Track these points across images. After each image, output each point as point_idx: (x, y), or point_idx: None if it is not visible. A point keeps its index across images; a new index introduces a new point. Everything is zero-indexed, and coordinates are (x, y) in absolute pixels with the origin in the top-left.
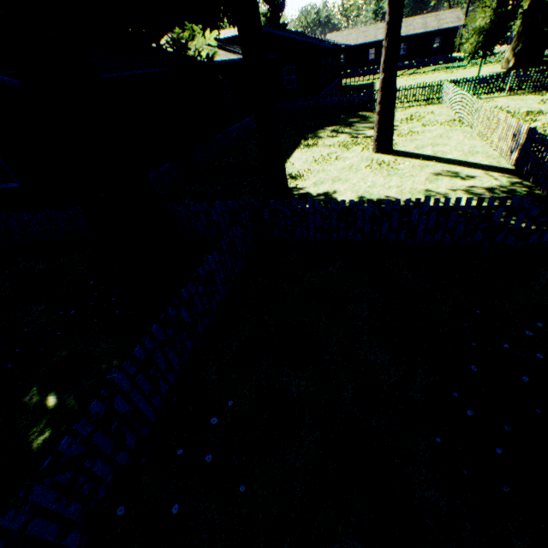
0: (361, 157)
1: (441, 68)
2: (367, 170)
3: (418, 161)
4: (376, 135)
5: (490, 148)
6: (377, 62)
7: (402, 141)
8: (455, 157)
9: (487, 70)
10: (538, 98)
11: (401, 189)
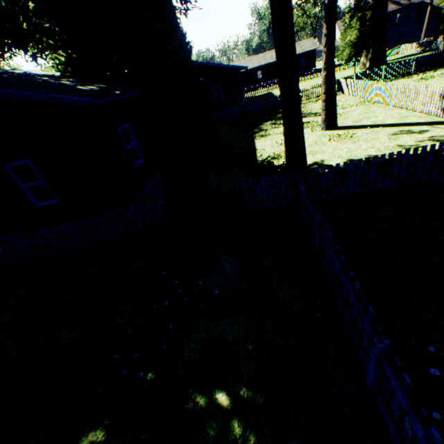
0: (316, 135)
1: (315, 75)
2: (332, 142)
3: (366, 129)
4: (324, 117)
5: (413, 112)
6: (264, 80)
7: (338, 120)
8: (393, 122)
9: (350, 72)
10: (409, 80)
11: (376, 149)
